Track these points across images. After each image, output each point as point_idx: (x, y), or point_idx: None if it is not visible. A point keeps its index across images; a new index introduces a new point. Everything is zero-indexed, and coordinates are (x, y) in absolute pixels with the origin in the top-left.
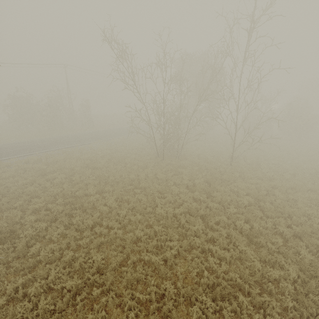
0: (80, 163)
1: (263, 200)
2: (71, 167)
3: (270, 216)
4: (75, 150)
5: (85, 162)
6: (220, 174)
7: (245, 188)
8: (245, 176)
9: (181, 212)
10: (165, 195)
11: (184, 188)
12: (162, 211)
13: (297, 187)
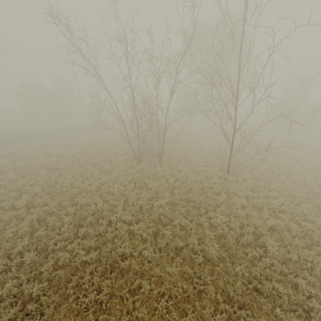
0: (47, 161)
1: (237, 257)
2: (34, 166)
3: (231, 296)
4: (57, 143)
5: (50, 161)
6: (203, 192)
7: (221, 224)
8: (234, 202)
9: (98, 256)
10: (100, 221)
11: (133, 212)
12: (66, 254)
13: (314, 236)
